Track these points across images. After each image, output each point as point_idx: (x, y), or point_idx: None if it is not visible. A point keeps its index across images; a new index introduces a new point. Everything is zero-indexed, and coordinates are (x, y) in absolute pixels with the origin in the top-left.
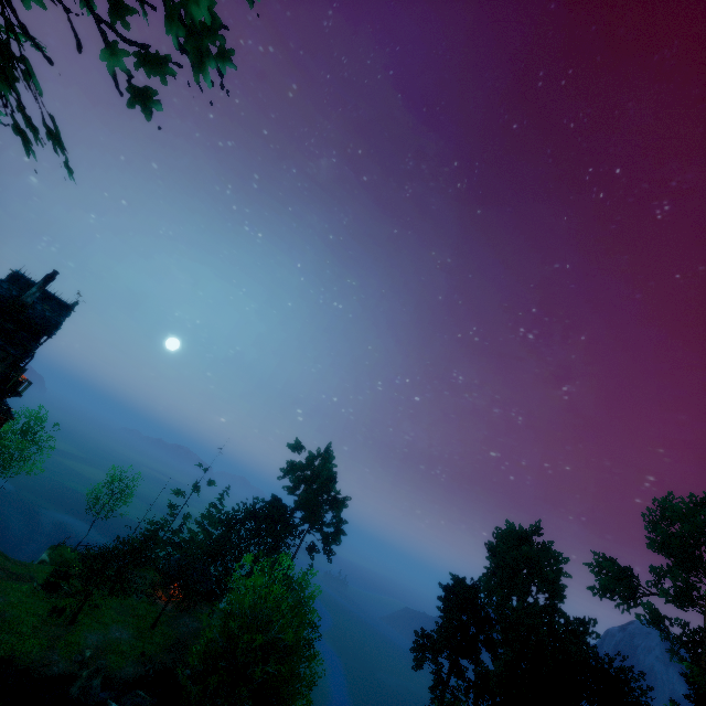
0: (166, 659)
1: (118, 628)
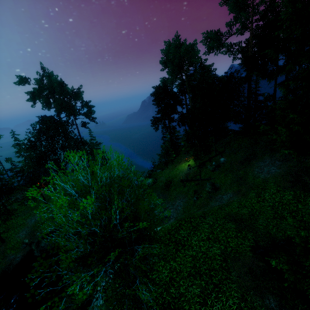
0: None
1: (31, 219)
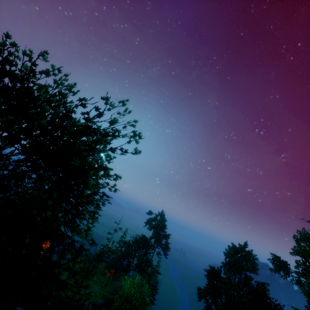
0: (111, 297)
1: (95, 286)
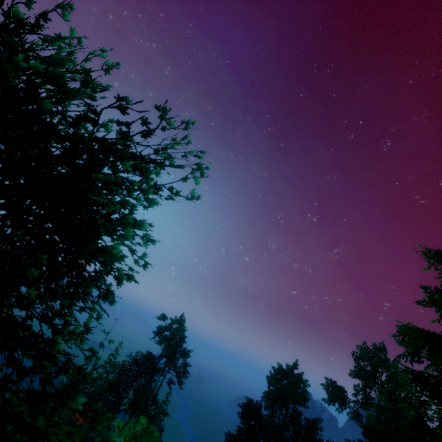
0: None
1: None
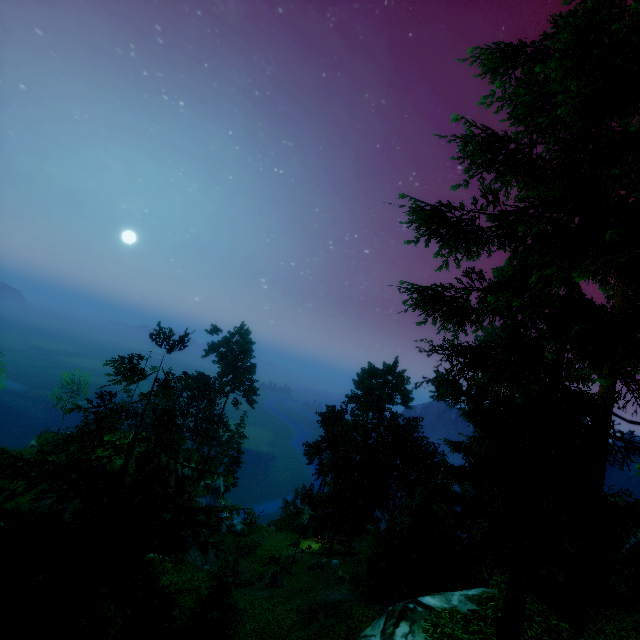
0: None
1: None
